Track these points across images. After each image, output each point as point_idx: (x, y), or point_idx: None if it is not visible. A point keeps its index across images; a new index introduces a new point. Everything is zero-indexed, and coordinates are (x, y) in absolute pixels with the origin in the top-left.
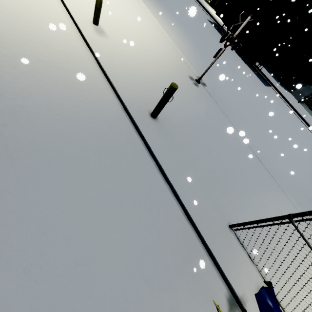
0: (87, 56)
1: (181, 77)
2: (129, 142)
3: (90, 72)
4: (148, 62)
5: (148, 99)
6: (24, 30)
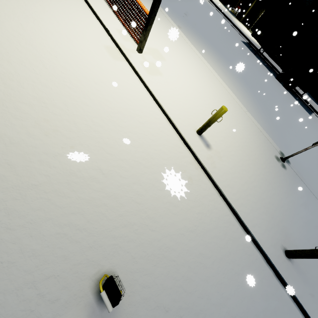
0: (211, 190)
1: (272, 165)
2: (286, 309)
3: (222, 216)
4: (248, 161)
5: (273, 228)
6: (163, 190)
